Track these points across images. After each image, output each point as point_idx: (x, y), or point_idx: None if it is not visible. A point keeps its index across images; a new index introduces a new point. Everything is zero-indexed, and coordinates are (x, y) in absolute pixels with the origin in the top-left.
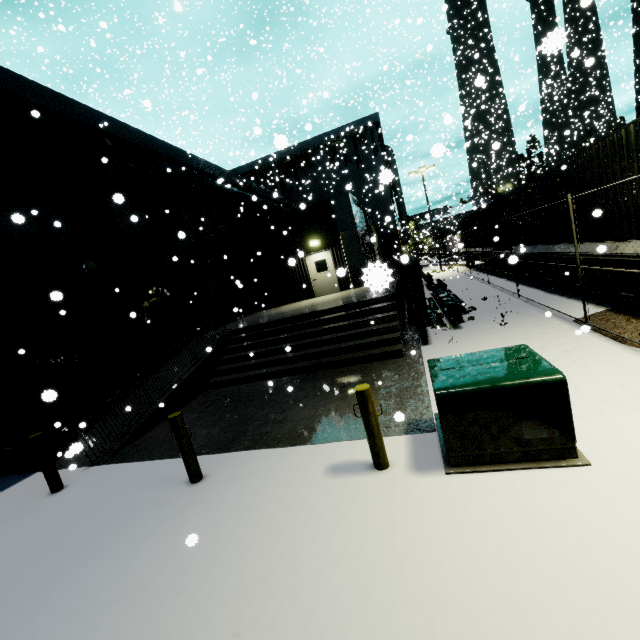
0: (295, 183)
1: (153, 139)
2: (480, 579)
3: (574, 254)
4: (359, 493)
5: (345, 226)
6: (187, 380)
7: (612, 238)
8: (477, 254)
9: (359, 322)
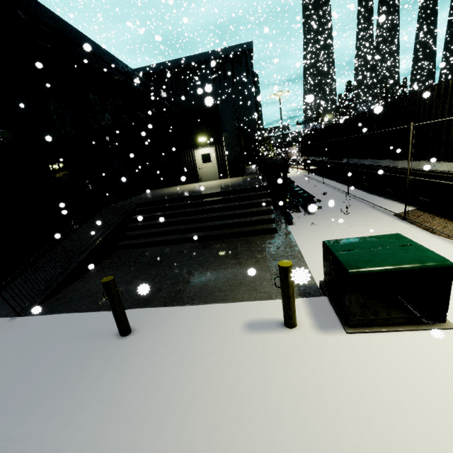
0: (183, 89)
1: (65, 23)
2: (410, 432)
3: (397, 168)
4: (279, 349)
5: (227, 128)
6: (101, 242)
7: (429, 159)
8: (314, 161)
9: (242, 204)
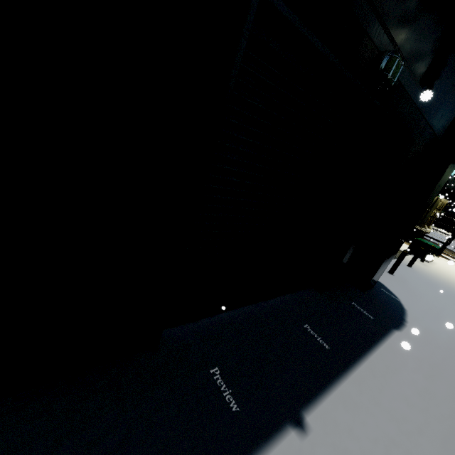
0: None
1: None
2: (454, 275)
3: None
4: (430, 266)
5: None
6: None
7: None
8: None
9: None
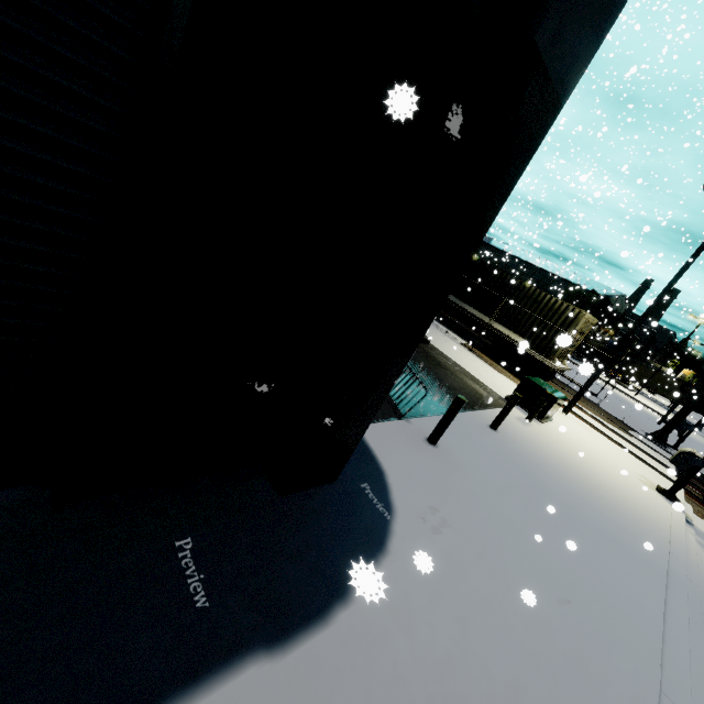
0: None
1: None
2: (579, 450)
3: (464, 309)
4: (539, 431)
5: None
6: None
7: (489, 316)
8: None
9: None
